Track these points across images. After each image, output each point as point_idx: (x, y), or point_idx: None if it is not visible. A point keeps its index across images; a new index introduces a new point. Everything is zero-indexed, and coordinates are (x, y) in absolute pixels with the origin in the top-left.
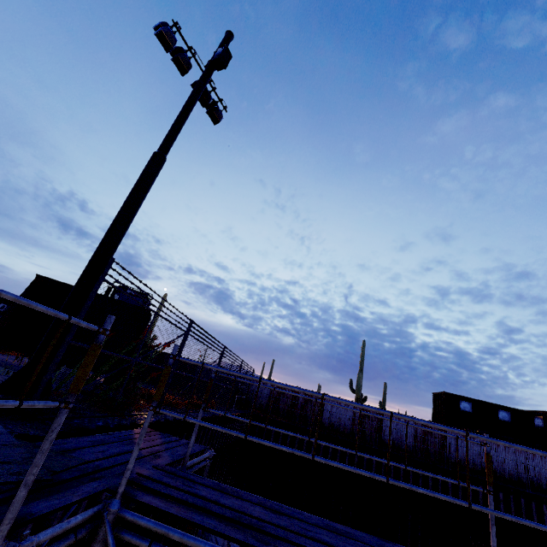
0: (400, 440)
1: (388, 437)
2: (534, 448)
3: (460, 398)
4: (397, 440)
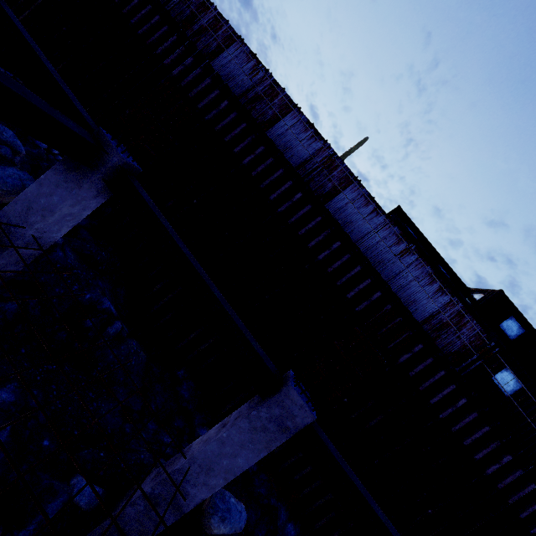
0: (284, 151)
1: (273, 137)
2: (440, 278)
3: (409, 225)
4: (281, 149)
